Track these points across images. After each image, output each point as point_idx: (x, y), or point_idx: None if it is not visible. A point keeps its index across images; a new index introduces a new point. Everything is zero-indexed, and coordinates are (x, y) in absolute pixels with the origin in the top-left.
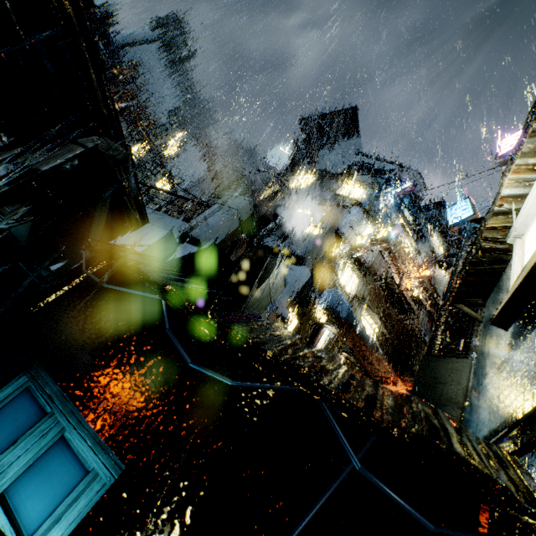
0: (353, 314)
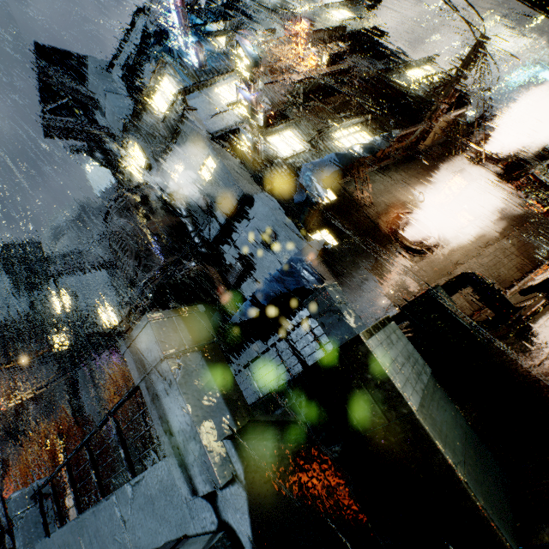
0: (340, 154)
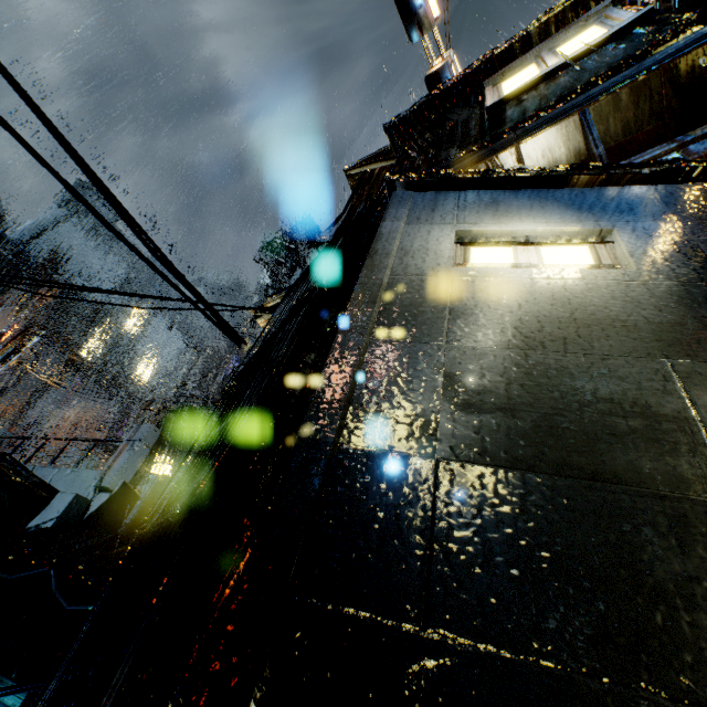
0: None
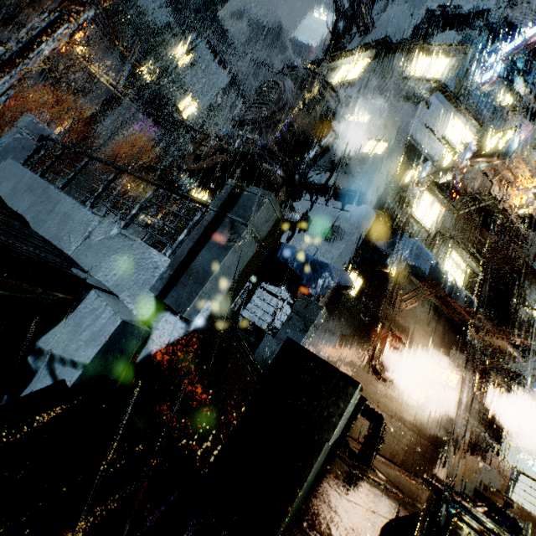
0: (439, 267)
